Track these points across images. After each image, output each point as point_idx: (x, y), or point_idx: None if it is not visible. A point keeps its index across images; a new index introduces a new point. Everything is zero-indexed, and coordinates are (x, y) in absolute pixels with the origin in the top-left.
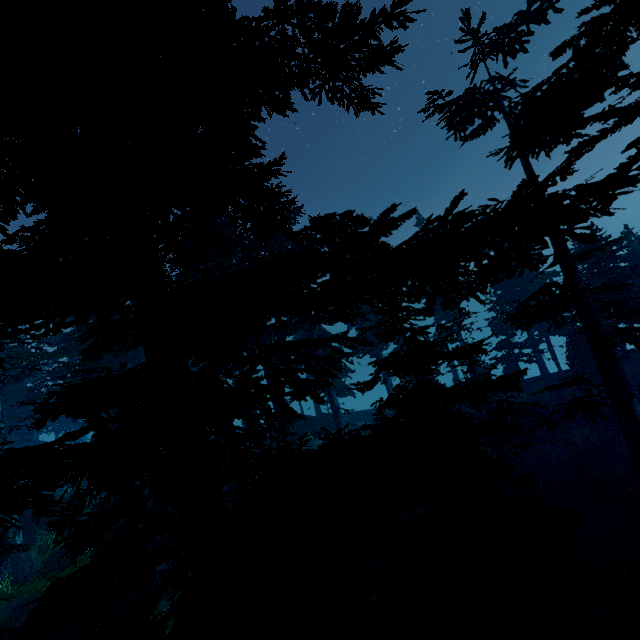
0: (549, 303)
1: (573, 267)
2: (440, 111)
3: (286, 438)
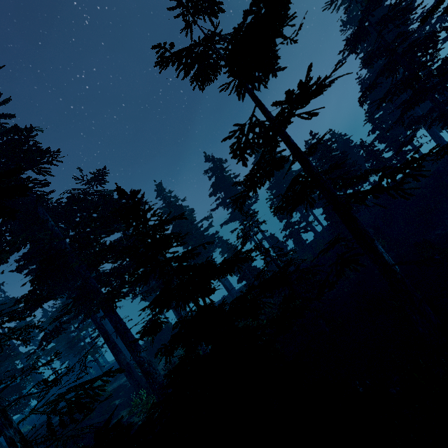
0: (299, 190)
1: (306, 159)
2: (173, 63)
3: (143, 367)
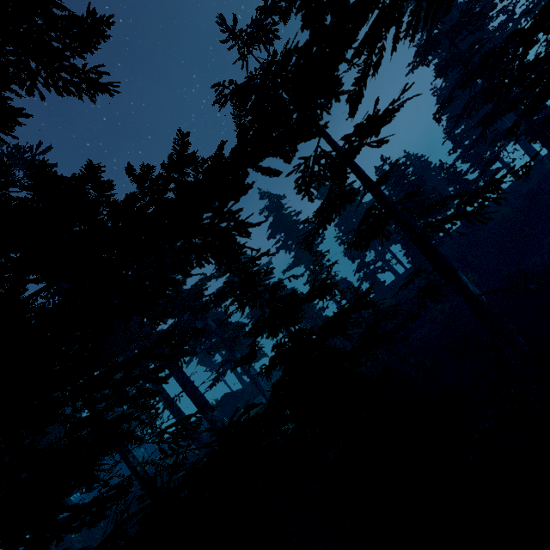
0: (373, 223)
1: (378, 190)
2: (231, 99)
3: (216, 426)
